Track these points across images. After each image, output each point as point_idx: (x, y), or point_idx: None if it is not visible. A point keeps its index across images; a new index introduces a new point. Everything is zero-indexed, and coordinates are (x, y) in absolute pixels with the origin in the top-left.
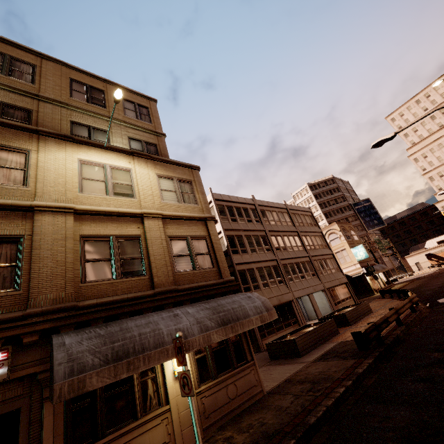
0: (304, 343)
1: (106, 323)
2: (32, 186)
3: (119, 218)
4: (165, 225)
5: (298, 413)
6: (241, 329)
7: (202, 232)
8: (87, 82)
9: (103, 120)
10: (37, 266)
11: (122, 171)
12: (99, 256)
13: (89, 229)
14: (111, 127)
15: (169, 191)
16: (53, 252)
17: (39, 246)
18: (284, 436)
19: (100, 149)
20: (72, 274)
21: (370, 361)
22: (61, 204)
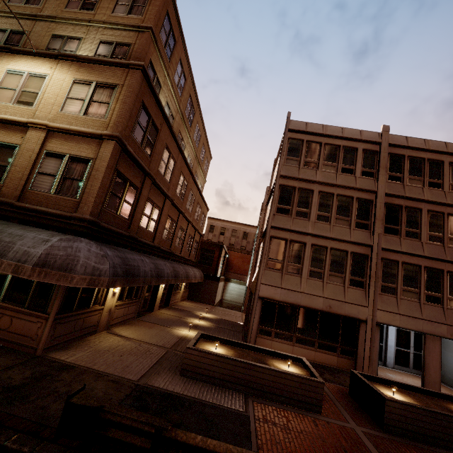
0: (202, 363)
1: None
2: None
3: (11, 127)
4: (51, 138)
5: None
6: None
7: (90, 154)
8: None
9: (84, 26)
10: None
11: (38, 78)
12: None
13: None
14: (87, 33)
15: (77, 100)
16: None
17: None
18: None
19: (31, 57)
20: None
21: None
22: None
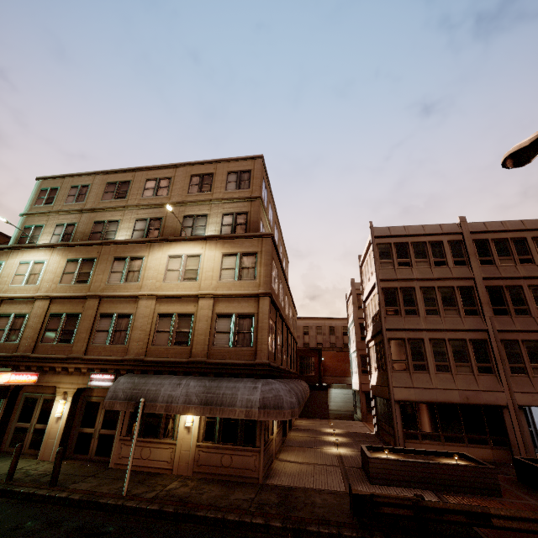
0: (386, 470)
1: (150, 375)
2: (141, 282)
3: (183, 299)
4: (217, 303)
5: (215, 505)
6: (220, 414)
7: (251, 309)
8: (202, 171)
9: (206, 205)
10: (134, 332)
11: (194, 258)
12: (165, 328)
13: (164, 308)
14: (211, 209)
15: (229, 269)
16: (142, 324)
17: (137, 320)
18: (179, 505)
19: (183, 242)
20: (147, 339)
21: (344, 532)
22: (151, 292)
